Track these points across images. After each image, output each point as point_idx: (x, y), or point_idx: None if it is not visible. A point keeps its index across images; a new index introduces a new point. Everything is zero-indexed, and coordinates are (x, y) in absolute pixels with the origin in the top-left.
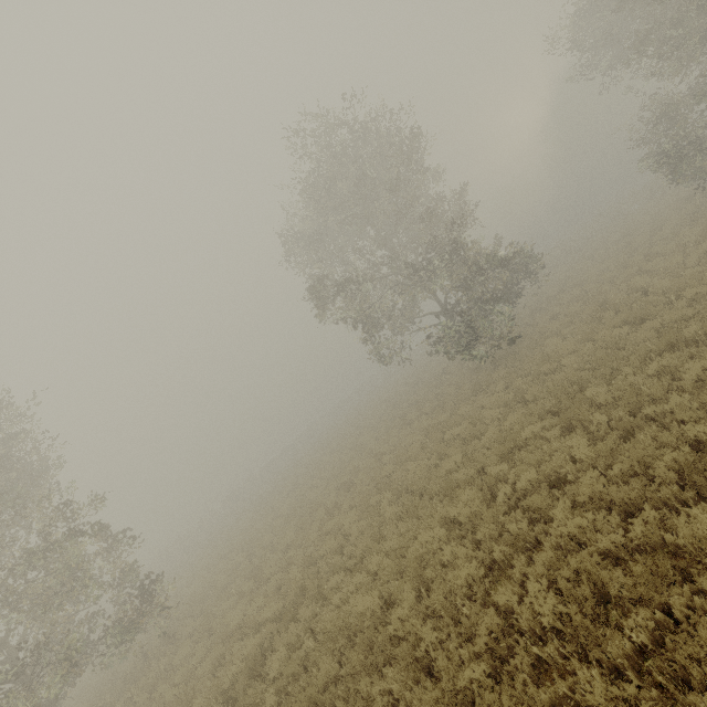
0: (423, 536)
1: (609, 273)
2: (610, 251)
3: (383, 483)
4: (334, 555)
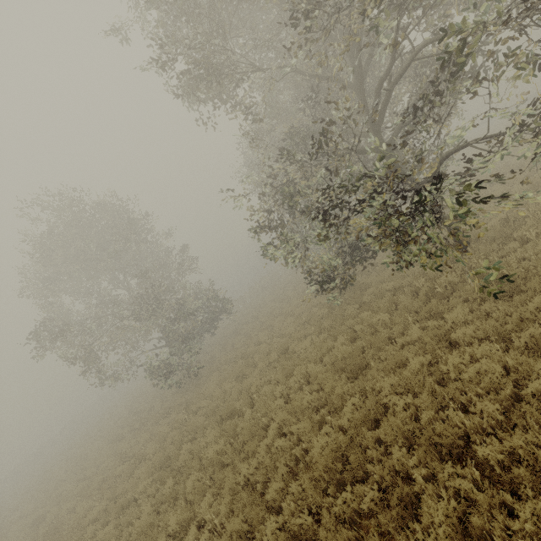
0: None
1: (263, 318)
2: (280, 292)
3: (54, 528)
4: None
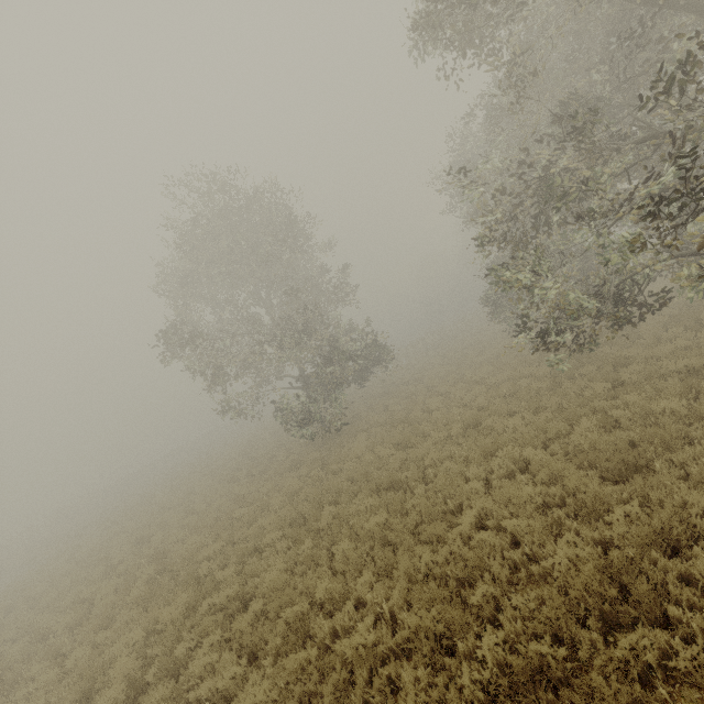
0: (125, 637)
1: (433, 381)
2: (455, 355)
3: (162, 552)
4: (66, 632)
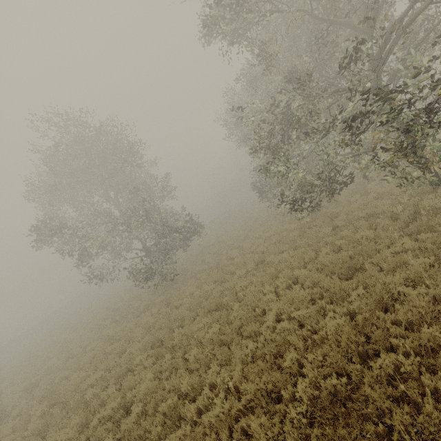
0: None
1: (230, 241)
2: (240, 224)
3: (51, 391)
4: None
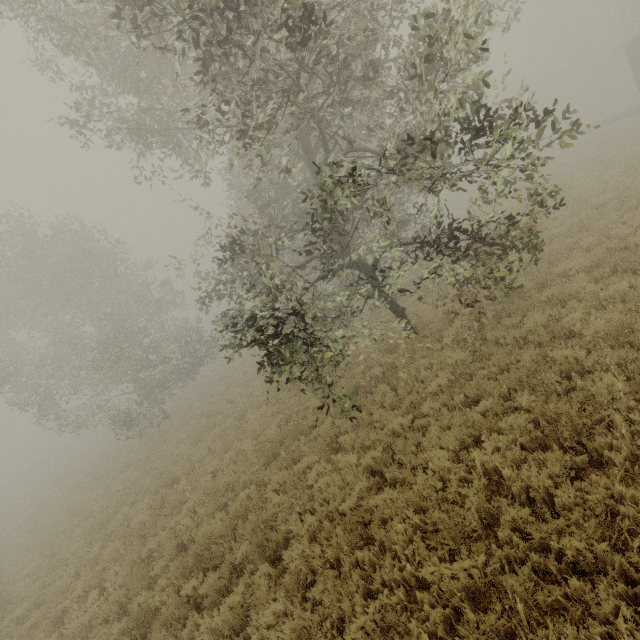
0: None
1: (247, 368)
2: None
3: None
4: None
